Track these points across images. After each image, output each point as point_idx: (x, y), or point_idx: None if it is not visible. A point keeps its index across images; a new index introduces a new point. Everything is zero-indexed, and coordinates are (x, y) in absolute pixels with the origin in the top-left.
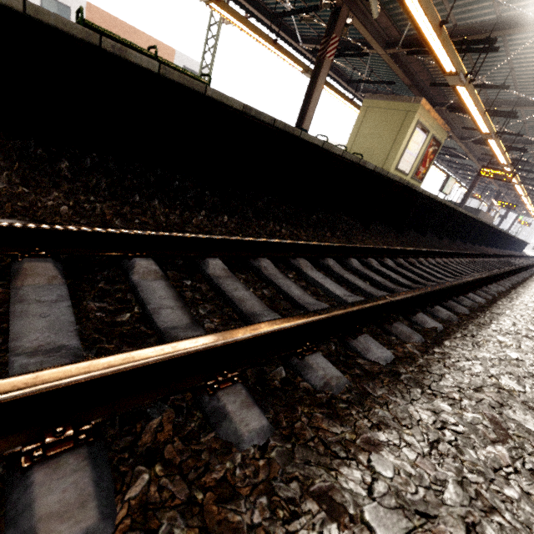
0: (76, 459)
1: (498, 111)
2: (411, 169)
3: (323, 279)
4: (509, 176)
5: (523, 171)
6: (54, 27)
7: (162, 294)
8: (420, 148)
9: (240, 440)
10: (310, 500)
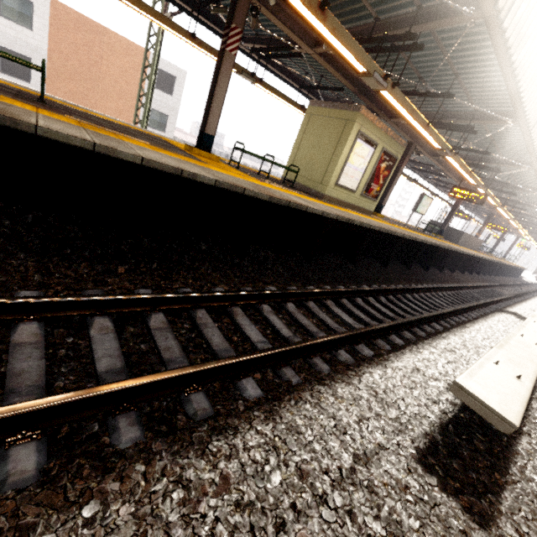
0: None
1: (455, 124)
2: (360, 186)
3: None
4: (480, 198)
5: (505, 193)
6: None
7: None
8: (367, 162)
9: None
10: None
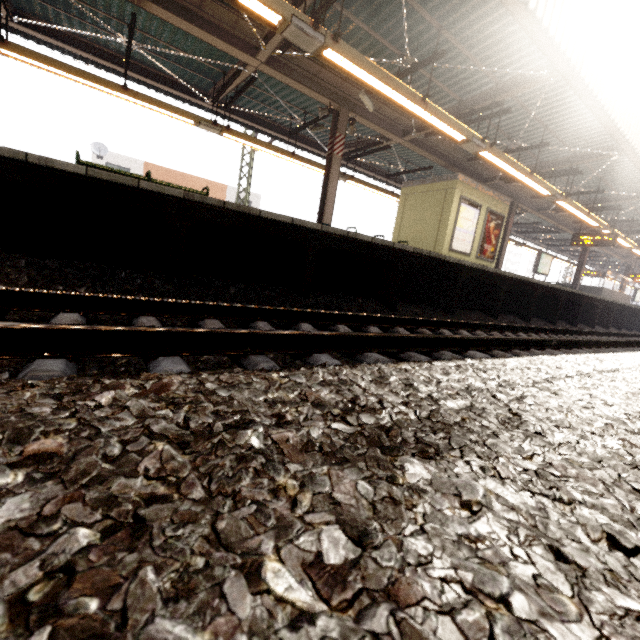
0: None
1: (556, 171)
2: (473, 249)
3: None
4: (610, 239)
5: (637, 233)
6: None
7: None
8: (475, 224)
9: None
10: None
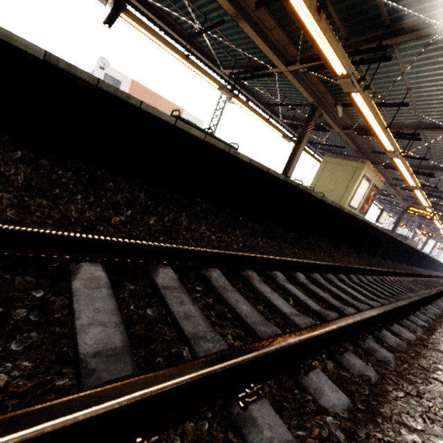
0: (351, 354)
1: (420, 172)
2: (359, 206)
3: (347, 288)
4: (430, 215)
5: (440, 211)
6: (213, 145)
7: (298, 292)
8: (365, 192)
9: (388, 360)
10: (432, 380)
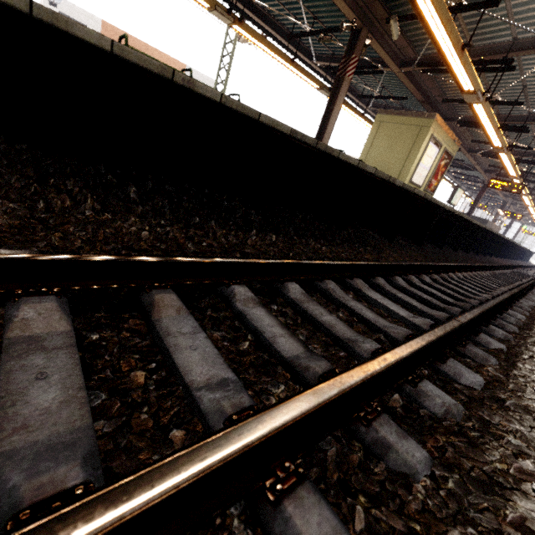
0: (309, 493)
1: (509, 126)
2: (424, 182)
3: (382, 299)
4: (519, 188)
5: (530, 182)
6: (135, 63)
7: (268, 322)
8: (432, 161)
9: (414, 471)
10: (513, 531)
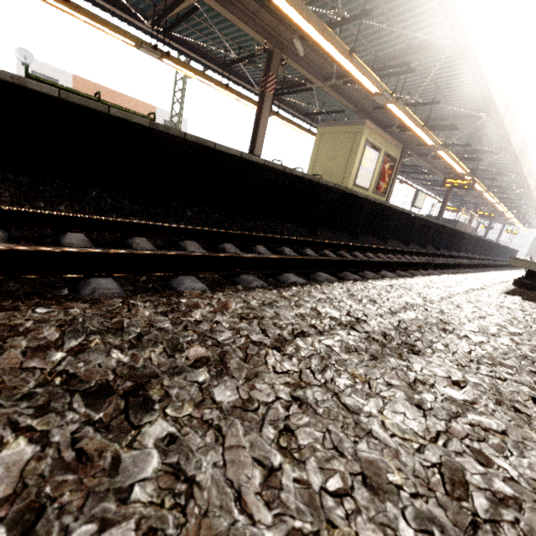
0: None
1: (440, 125)
2: (371, 185)
3: None
4: (470, 184)
5: (488, 180)
6: None
7: None
8: (375, 164)
9: None
10: None
